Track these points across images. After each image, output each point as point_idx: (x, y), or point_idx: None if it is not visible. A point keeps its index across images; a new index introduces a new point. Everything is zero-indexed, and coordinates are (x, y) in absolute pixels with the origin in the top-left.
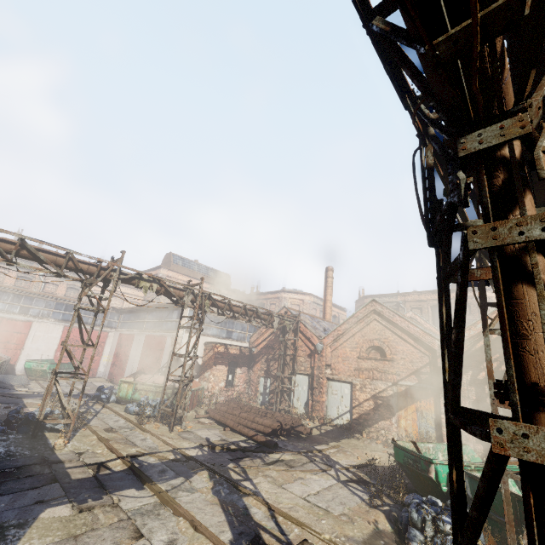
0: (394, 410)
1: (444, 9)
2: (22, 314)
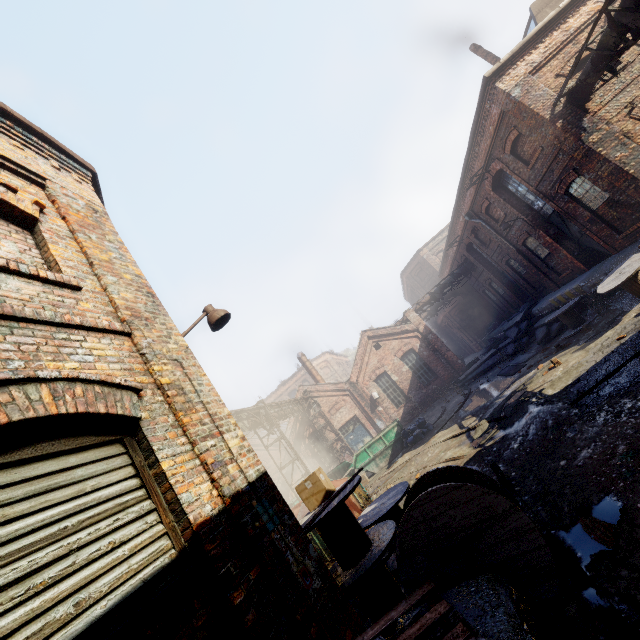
0: (287, 493)
1: None
2: None
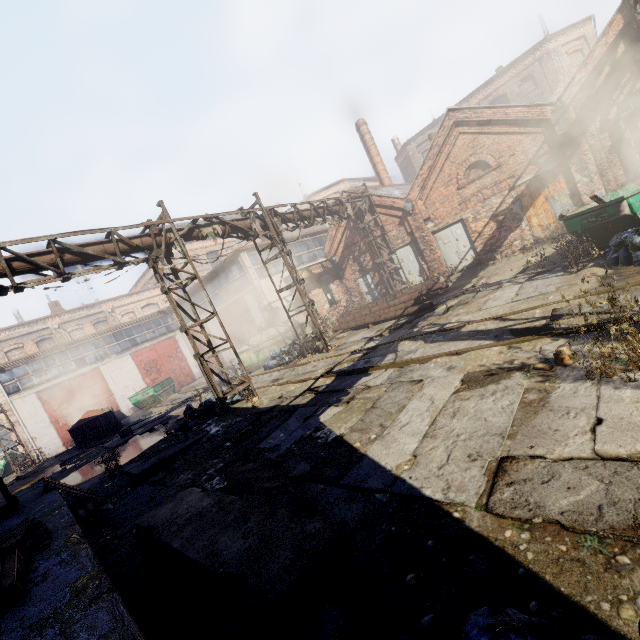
0: (521, 216)
1: None
2: (82, 367)
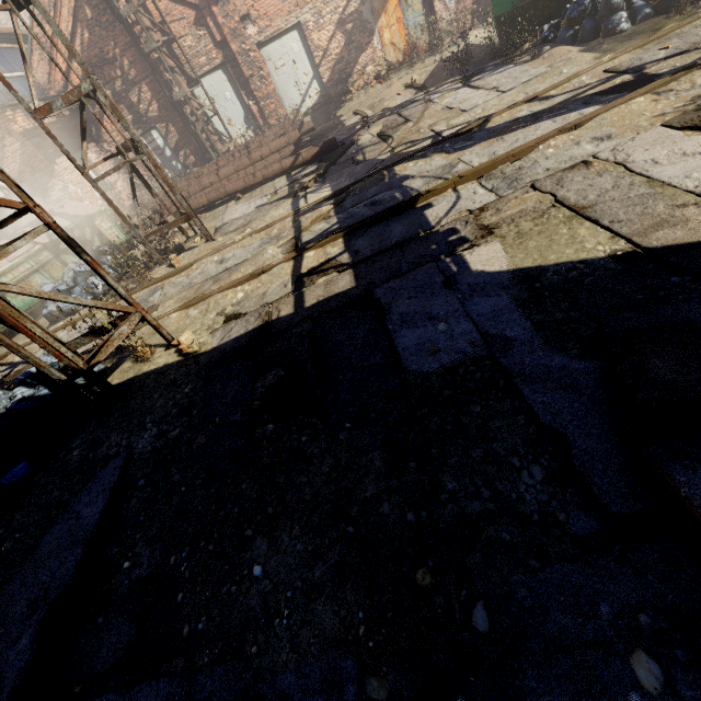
0: (373, 25)
1: None
2: None
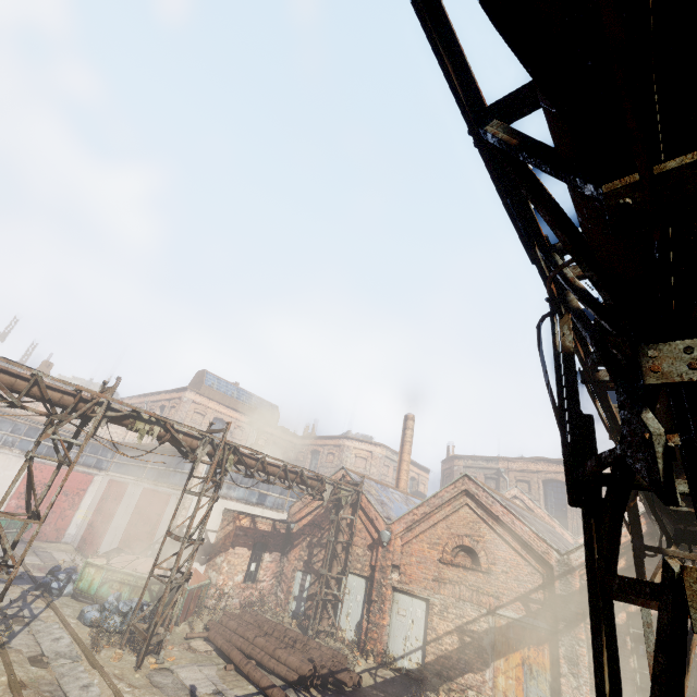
0: (489, 658)
1: (657, 116)
2: None
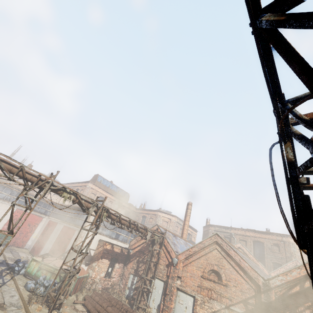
0: None
1: None
2: None
